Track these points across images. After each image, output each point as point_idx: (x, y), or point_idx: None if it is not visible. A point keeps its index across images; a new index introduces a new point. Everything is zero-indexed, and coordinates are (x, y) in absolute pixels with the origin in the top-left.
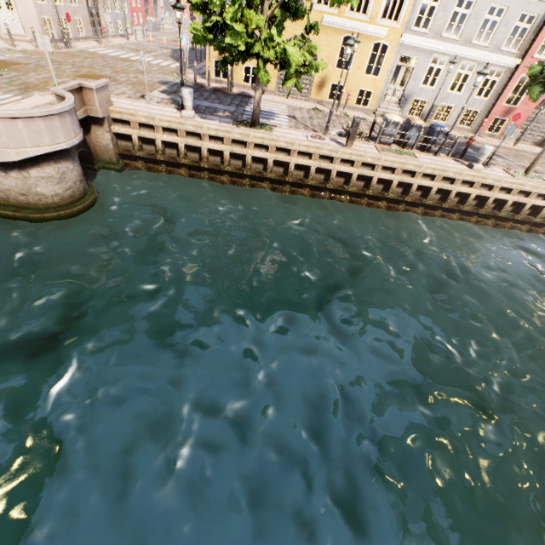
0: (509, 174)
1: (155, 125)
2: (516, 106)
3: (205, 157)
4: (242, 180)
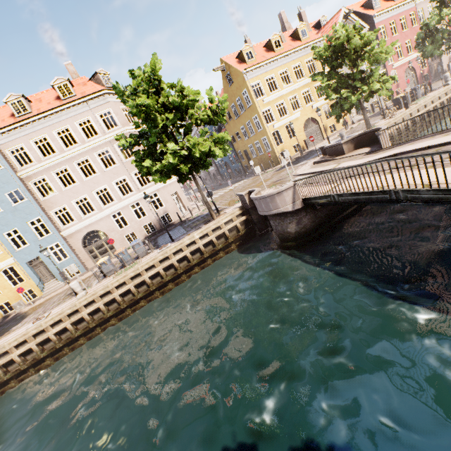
0: None
1: None
2: (398, 82)
3: None
4: None
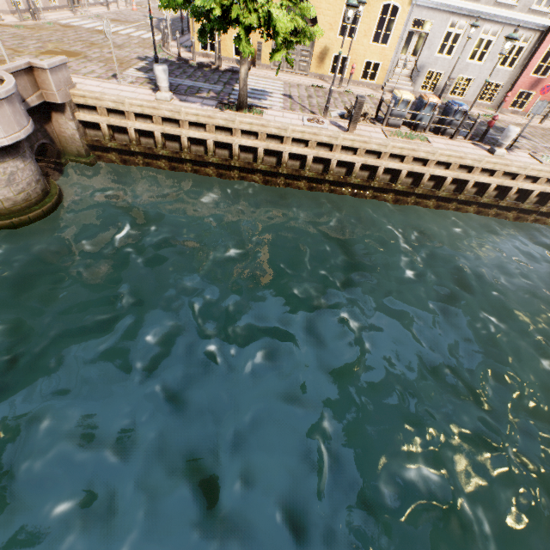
0: (536, 160)
1: (125, 111)
2: (545, 77)
3: (186, 147)
4: (230, 172)
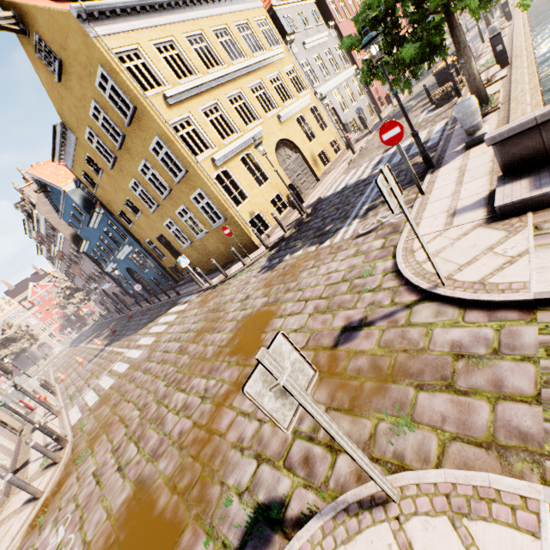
0: None
1: None
2: (375, 86)
3: None
4: None
